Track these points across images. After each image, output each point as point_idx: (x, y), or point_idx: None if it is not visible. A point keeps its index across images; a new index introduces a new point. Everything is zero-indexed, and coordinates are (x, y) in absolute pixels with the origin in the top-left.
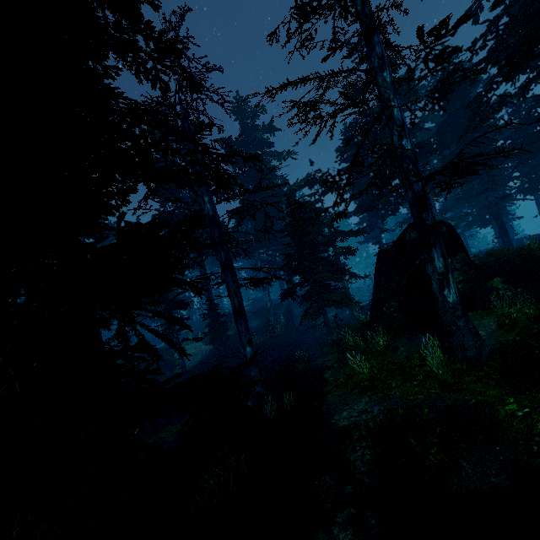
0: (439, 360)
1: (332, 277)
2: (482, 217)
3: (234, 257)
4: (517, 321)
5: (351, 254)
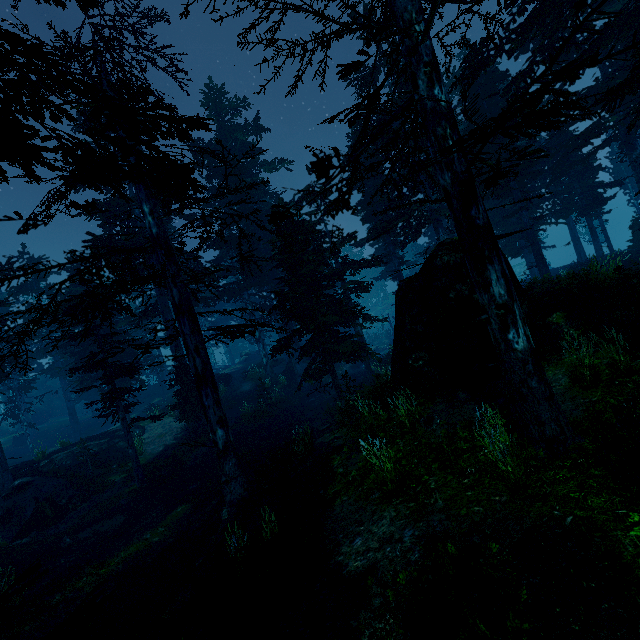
0: (504, 447)
1: (340, 321)
2: (512, 245)
3: (215, 301)
4: (600, 373)
5: (365, 290)
